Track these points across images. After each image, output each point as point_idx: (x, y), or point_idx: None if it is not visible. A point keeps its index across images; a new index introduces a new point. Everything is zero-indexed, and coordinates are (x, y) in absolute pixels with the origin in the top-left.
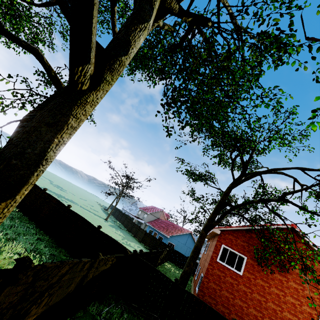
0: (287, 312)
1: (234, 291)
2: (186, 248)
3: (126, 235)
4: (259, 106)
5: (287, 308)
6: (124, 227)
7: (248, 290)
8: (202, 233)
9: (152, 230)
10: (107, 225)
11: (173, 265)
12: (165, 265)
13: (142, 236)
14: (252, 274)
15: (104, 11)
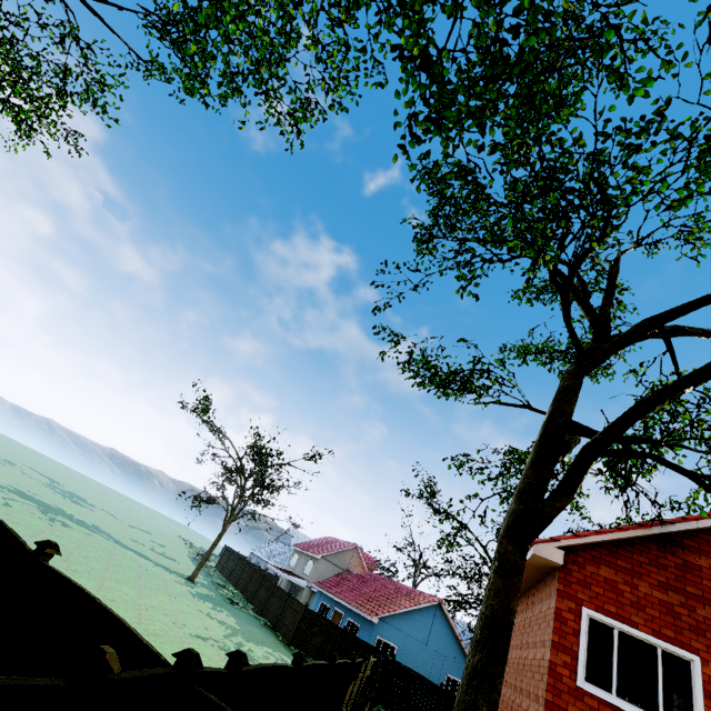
0: None
1: None
2: (430, 657)
3: (245, 625)
4: None
5: None
6: (248, 601)
7: None
8: (504, 554)
9: (328, 604)
10: (188, 593)
11: None
12: None
13: (295, 625)
14: None
15: (195, 52)
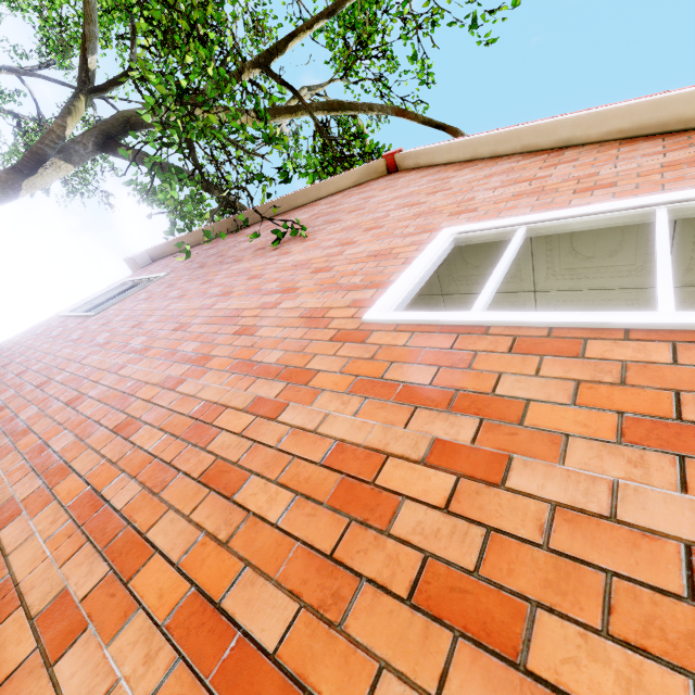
0: (153, 359)
1: None
2: None
3: None
4: None
5: (170, 343)
6: None
7: (55, 348)
8: None
9: None
10: None
11: None
12: None
13: None
14: (138, 299)
15: None
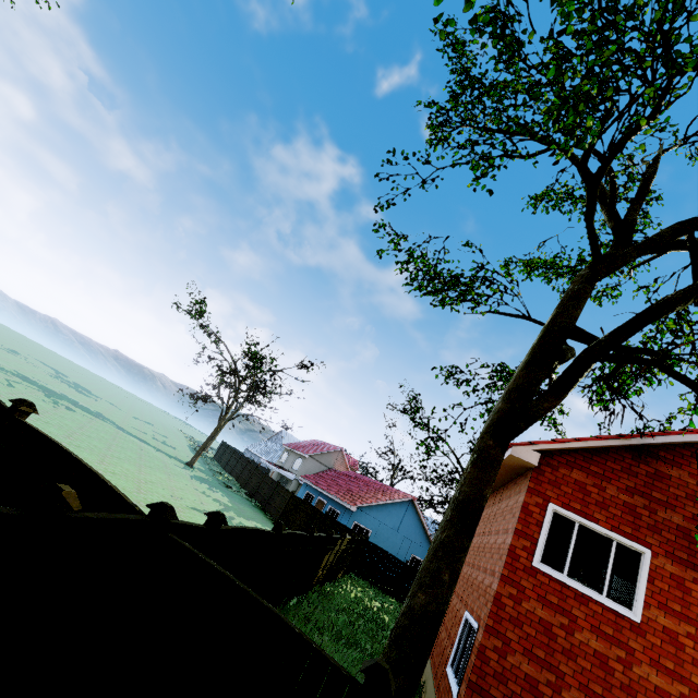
0: None
1: (614, 690)
2: (399, 541)
3: (237, 504)
4: None
5: None
6: (241, 486)
7: (675, 689)
8: (484, 448)
9: (313, 494)
10: (186, 475)
11: (366, 584)
12: (342, 584)
13: (282, 507)
14: (682, 617)
15: None
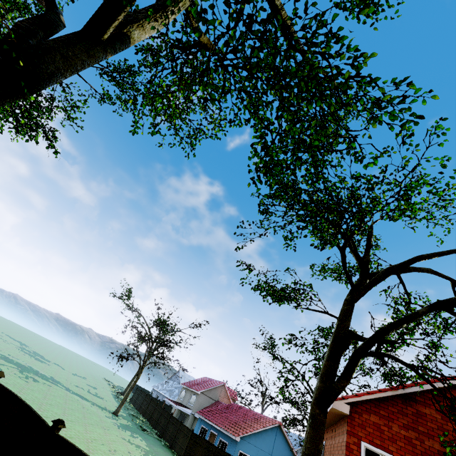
0: None
1: None
2: None
3: (152, 446)
4: (380, 119)
5: None
6: (152, 427)
7: None
8: (314, 415)
9: (206, 427)
10: (115, 425)
11: None
12: None
13: (185, 445)
14: None
15: (129, 88)
